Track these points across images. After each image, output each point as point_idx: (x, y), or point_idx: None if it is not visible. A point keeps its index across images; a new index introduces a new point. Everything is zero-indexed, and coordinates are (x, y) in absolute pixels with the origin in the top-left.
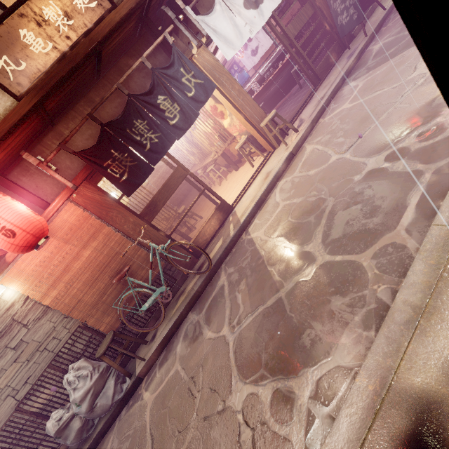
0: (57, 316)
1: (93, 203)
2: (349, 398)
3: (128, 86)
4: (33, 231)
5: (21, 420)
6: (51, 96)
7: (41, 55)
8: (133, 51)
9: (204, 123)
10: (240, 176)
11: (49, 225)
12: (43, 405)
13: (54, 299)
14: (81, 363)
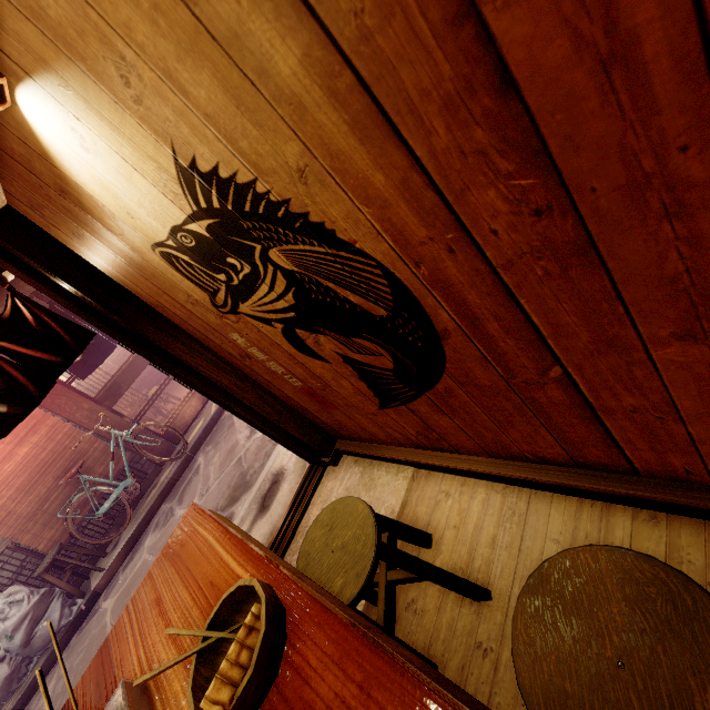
0: None
1: None
2: (252, 490)
3: None
4: None
5: None
6: None
7: None
8: None
9: None
10: None
11: None
12: None
13: None
14: (13, 589)
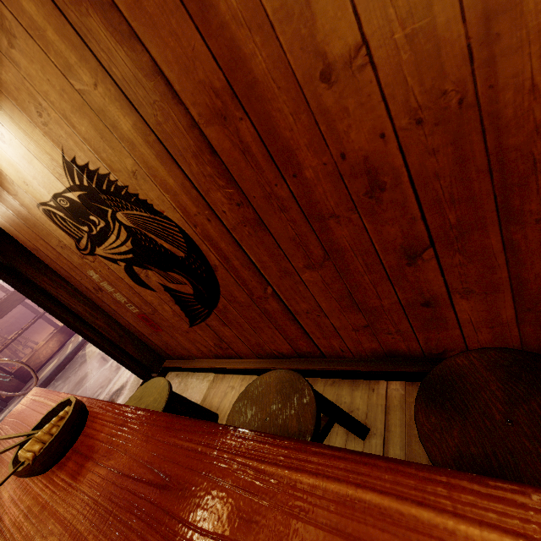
0: None
1: None
2: None
3: None
4: None
5: None
6: None
7: None
8: None
9: None
10: None
11: None
12: None
13: None
14: None
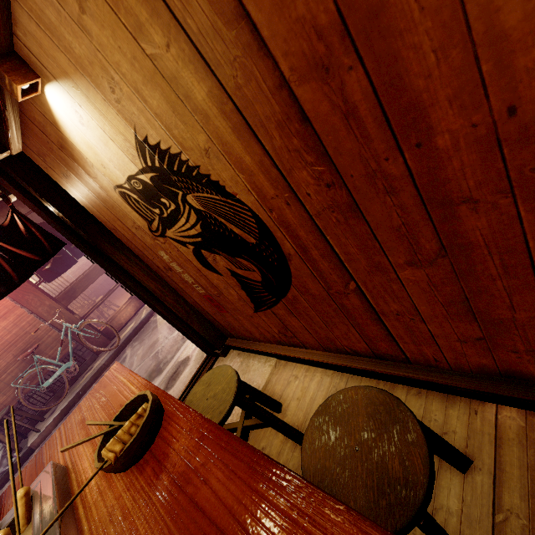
0: None
1: None
2: (163, 373)
3: None
4: None
5: None
6: None
7: None
8: None
9: None
10: None
11: None
12: None
13: None
14: None
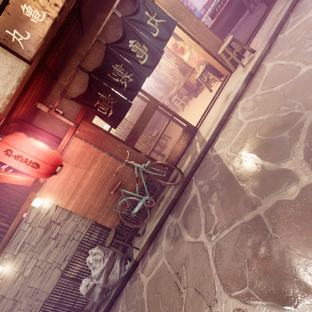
0: (78, 217)
1: (91, 136)
2: None
3: (105, 38)
4: (50, 162)
5: (65, 282)
6: (48, 55)
7: (39, 24)
8: (106, 6)
9: (167, 60)
10: (200, 101)
11: (63, 155)
12: (77, 273)
13: (74, 206)
14: (96, 250)
